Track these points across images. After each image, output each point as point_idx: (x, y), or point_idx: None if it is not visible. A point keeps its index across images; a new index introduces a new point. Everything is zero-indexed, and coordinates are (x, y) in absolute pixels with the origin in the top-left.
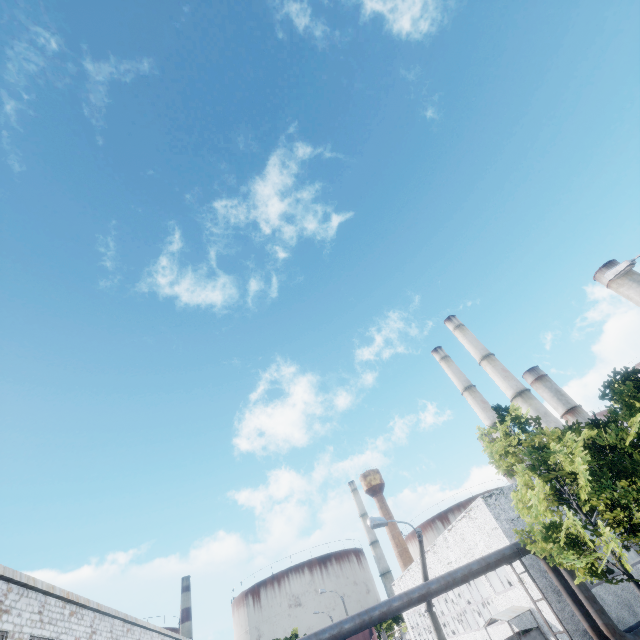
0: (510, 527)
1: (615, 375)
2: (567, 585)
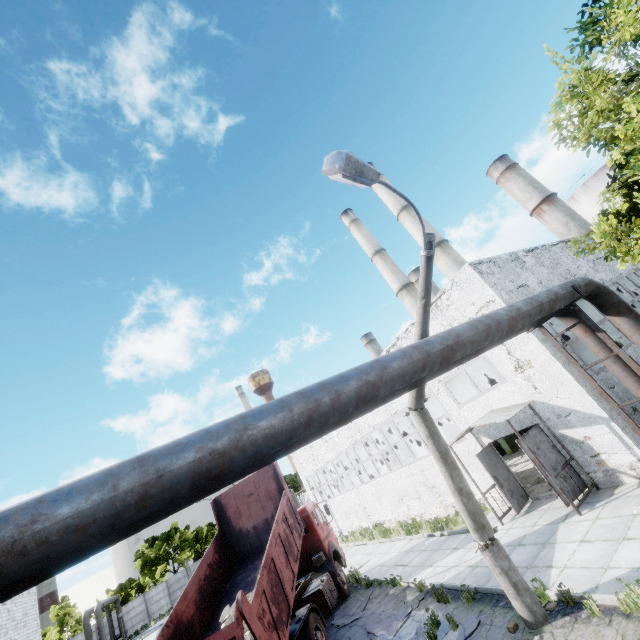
0: (511, 298)
1: None
2: None
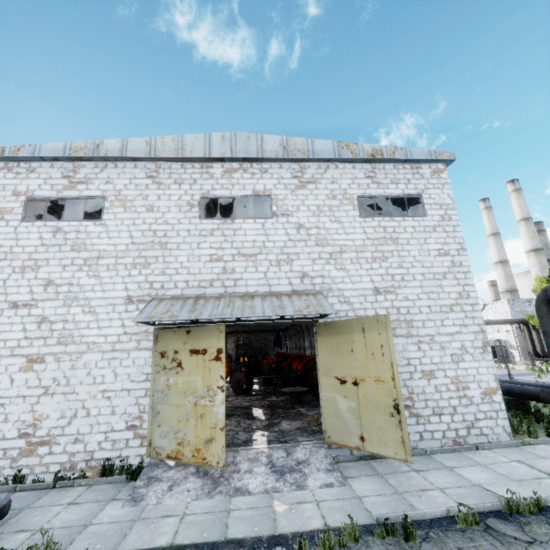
0: (514, 313)
1: None
2: (531, 336)
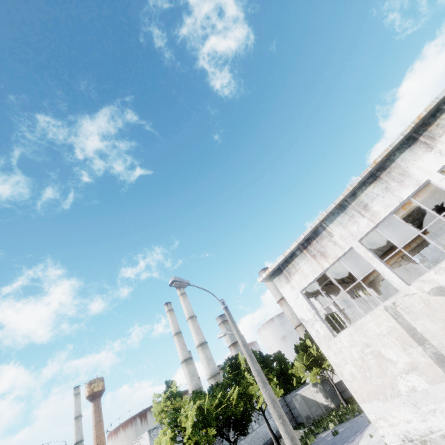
0: None
1: (228, 360)
2: None
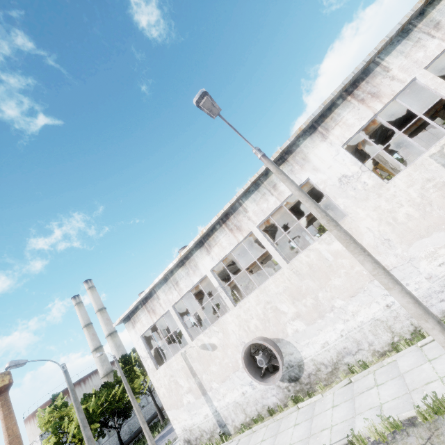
0: None
1: (122, 358)
2: None
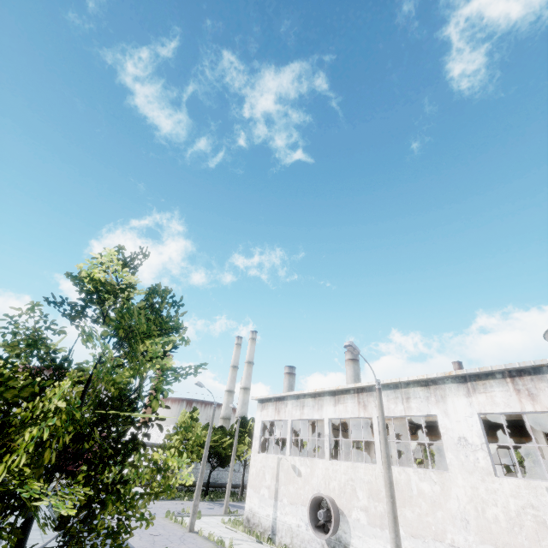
0: None
1: (242, 418)
2: None
